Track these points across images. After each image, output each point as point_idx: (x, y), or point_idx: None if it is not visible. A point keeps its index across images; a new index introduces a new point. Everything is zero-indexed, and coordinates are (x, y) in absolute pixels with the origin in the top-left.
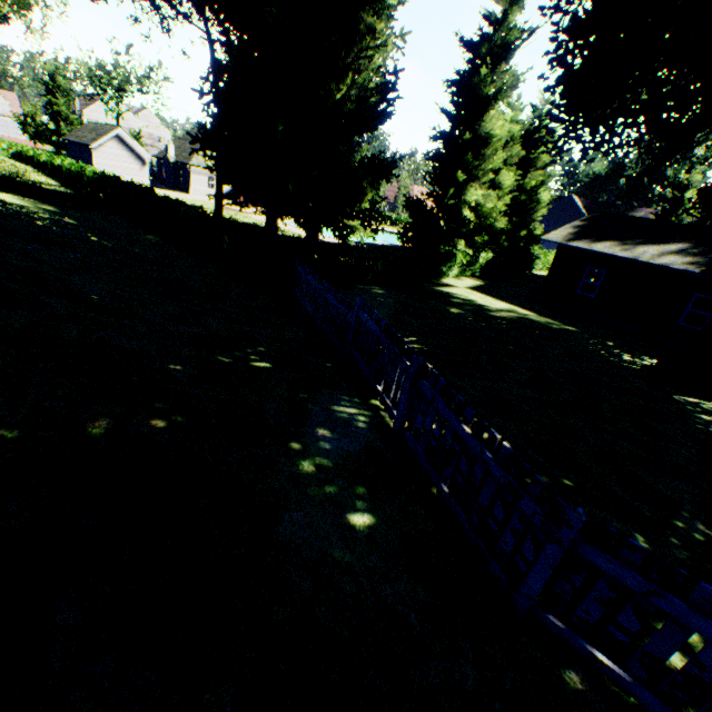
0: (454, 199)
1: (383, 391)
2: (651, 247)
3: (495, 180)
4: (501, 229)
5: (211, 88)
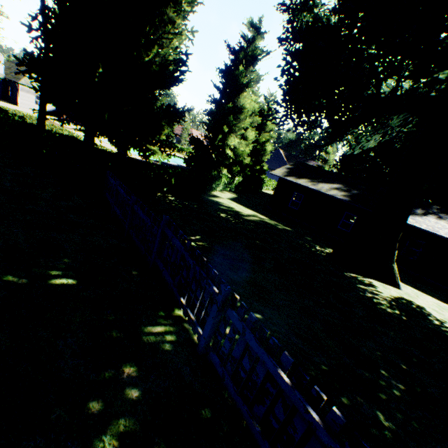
0: (221, 142)
1: (187, 304)
2: (325, 184)
3: (244, 134)
4: (247, 164)
5: (40, 26)
